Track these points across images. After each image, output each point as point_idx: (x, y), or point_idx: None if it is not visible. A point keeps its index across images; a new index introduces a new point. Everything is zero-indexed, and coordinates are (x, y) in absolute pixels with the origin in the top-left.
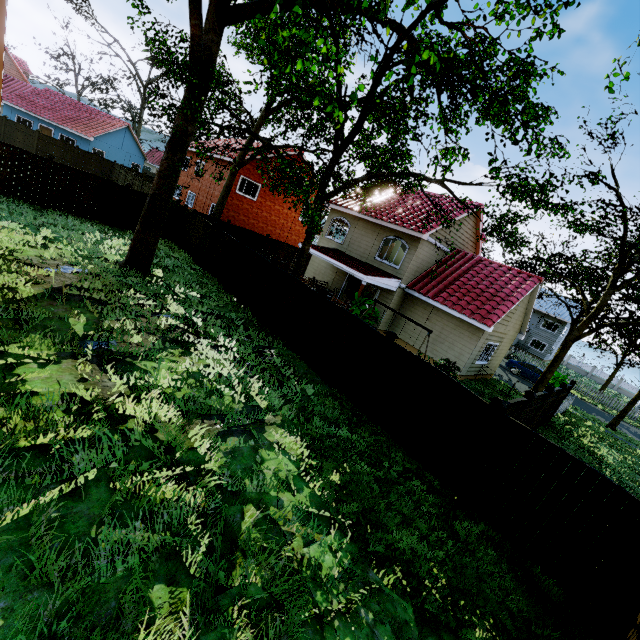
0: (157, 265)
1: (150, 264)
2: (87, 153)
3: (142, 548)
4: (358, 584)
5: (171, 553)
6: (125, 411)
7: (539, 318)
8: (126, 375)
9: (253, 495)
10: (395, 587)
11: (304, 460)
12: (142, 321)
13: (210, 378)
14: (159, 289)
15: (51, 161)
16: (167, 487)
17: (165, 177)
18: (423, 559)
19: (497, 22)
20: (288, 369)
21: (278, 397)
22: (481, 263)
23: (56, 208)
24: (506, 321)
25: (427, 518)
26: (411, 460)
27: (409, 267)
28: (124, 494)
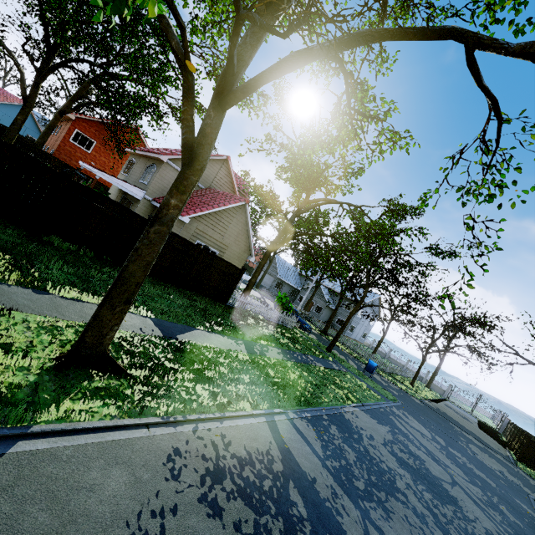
0: None
1: None
2: None
3: None
4: None
5: None
6: None
7: (343, 301)
8: None
9: None
10: None
11: None
12: None
13: None
14: None
15: None
16: None
17: None
18: None
19: None
20: None
21: None
22: (217, 193)
23: None
24: (219, 230)
25: None
26: None
27: (154, 183)
28: None
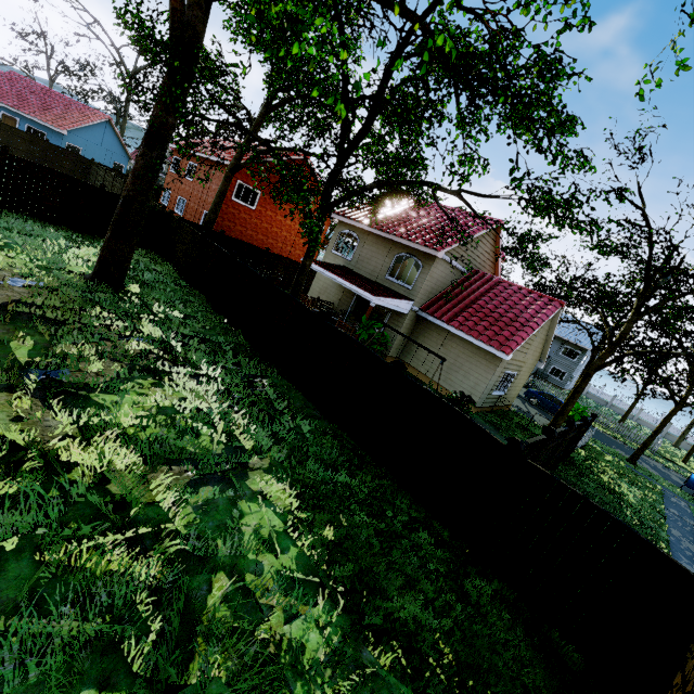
0: (133, 279)
1: (123, 278)
2: (59, 148)
3: (70, 641)
4: (349, 668)
5: (108, 645)
6: (70, 458)
7: (559, 345)
8: (77, 412)
9: (226, 560)
10: (393, 668)
11: (293, 512)
12: (107, 345)
13: (186, 414)
14: (133, 307)
15: (6, 153)
16: (114, 555)
17: (139, 176)
18: (427, 630)
19: (522, 10)
20: (282, 402)
21: (267, 436)
22: (500, 285)
23: (13, 210)
24: (525, 348)
25: (434, 578)
26: (418, 507)
27: (423, 288)
28: (54, 568)
